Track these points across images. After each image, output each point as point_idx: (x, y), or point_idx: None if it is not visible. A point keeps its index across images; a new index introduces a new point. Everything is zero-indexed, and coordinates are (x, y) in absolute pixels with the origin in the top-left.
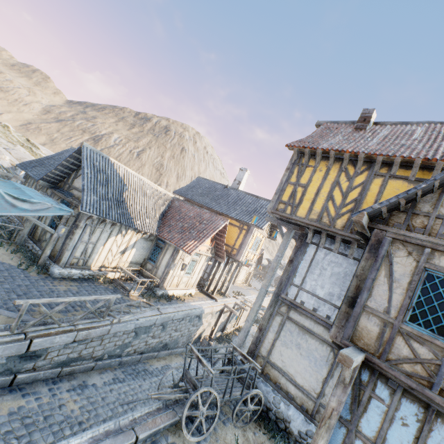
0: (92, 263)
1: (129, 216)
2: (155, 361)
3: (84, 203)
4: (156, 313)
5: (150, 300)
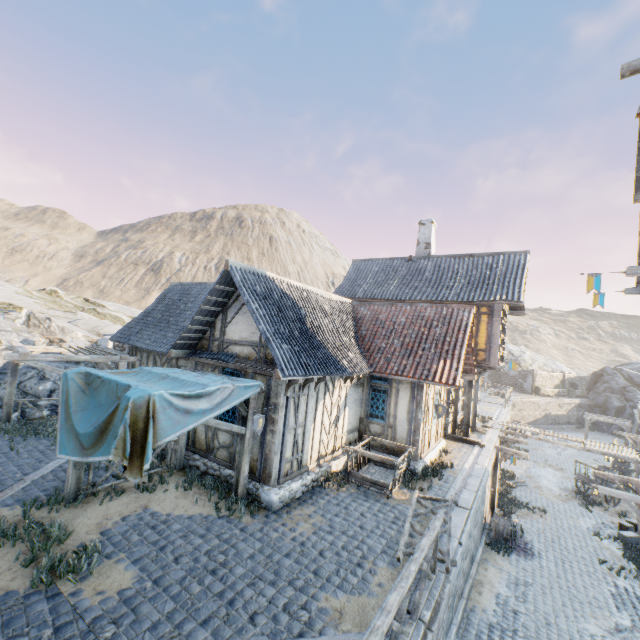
0: (307, 459)
1: (331, 357)
2: (477, 596)
3: (281, 362)
4: (464, 515)
5: (422, 489)
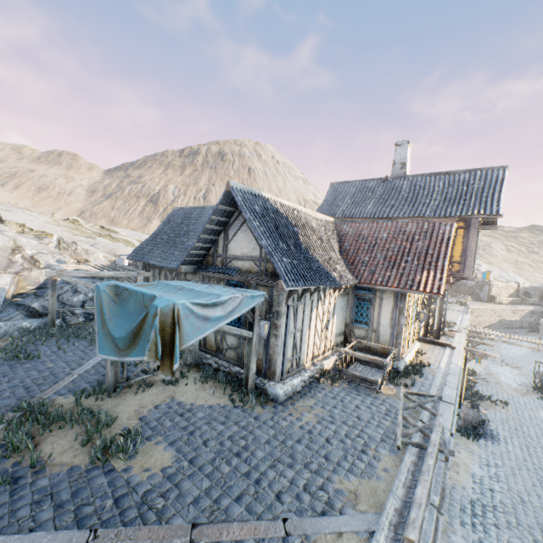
0: (303, 359)
1: (323, 269)
2: (455, 475)
3: (284, 274)
4: (450, 409)
5: (407, 385)
